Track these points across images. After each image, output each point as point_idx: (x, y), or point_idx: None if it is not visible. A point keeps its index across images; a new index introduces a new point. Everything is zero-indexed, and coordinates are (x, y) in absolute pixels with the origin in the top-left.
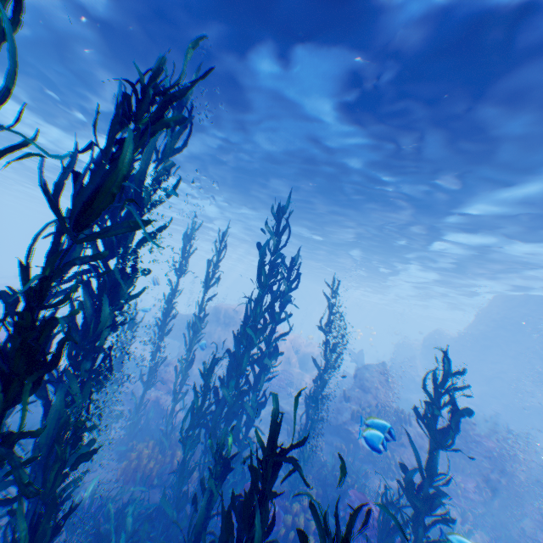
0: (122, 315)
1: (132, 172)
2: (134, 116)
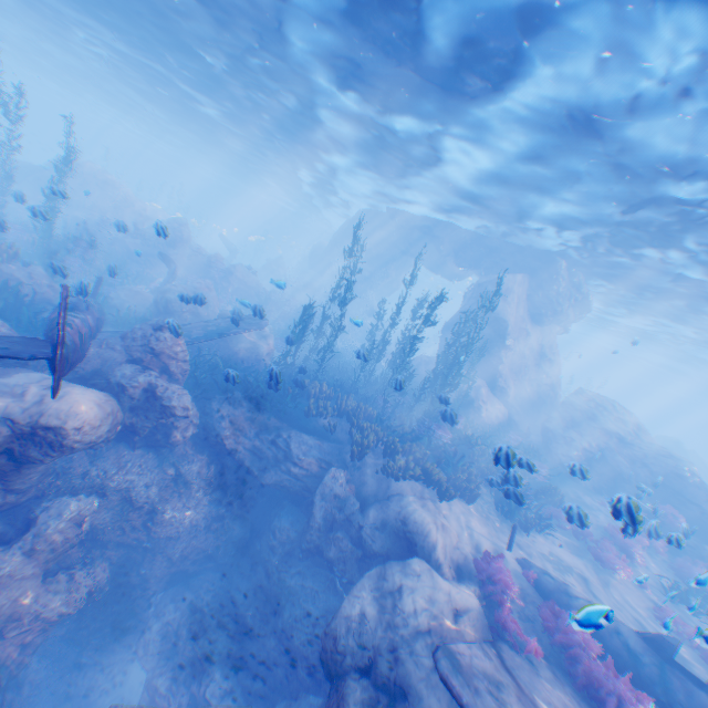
0: None
1: None
2: None
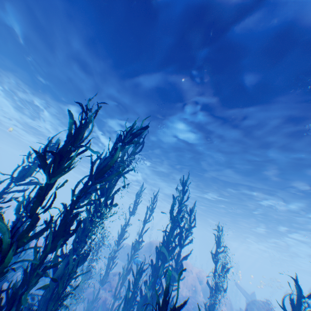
0: (100, 225)
1: (117, 161)
2: (122, 141)
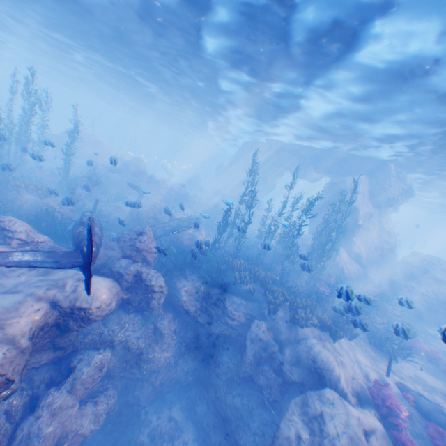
0: None
1: None
2: None
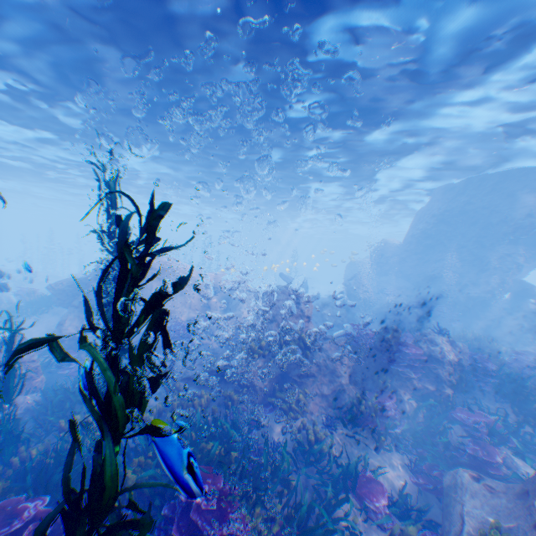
0: None
1: None
2: None
